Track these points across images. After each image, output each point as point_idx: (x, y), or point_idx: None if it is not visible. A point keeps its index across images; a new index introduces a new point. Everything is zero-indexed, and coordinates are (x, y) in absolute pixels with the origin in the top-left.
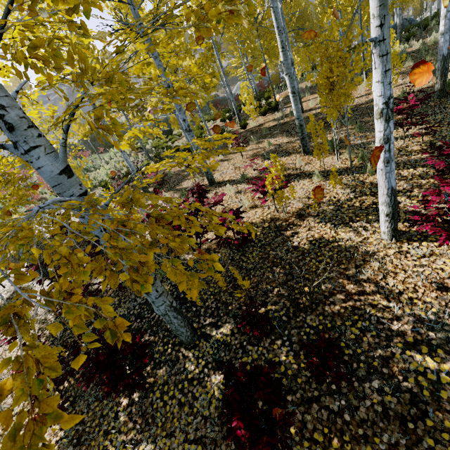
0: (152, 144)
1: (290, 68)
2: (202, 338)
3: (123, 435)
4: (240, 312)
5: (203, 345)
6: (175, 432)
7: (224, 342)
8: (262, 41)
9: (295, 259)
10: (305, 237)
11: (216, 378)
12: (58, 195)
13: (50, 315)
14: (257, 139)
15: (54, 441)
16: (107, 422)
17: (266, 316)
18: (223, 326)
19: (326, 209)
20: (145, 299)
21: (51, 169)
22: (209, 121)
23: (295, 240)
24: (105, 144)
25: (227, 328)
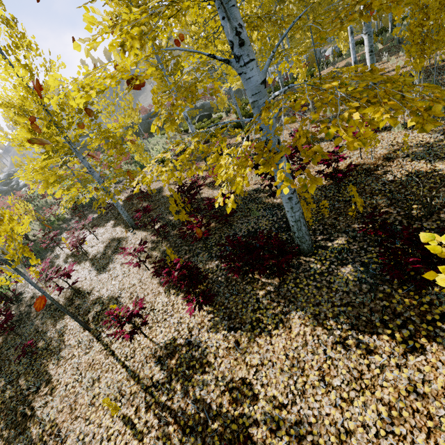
0: (196, 126)
1: (370, 27)
2: (319, 248)
3: (271, 310)
4: (351, 229)
5: (322, 252)
6: (320, 303)
7: (343, 248)
8: (312, 16)
9: (395, 188)
10: (399, 173)
11: (345, 270)
12: (251, 104)
13: (154, 252)
14: (313, 109)
15: (206, 320)
16: (251, 305)
17: (386, 222)
18: (337, 239)
19: (415, 150)
20: (246, 232)
21: (257, 79)
22: (246, 104)
23: (389, 176)
24: (146, 131)
25: (341, 240)
